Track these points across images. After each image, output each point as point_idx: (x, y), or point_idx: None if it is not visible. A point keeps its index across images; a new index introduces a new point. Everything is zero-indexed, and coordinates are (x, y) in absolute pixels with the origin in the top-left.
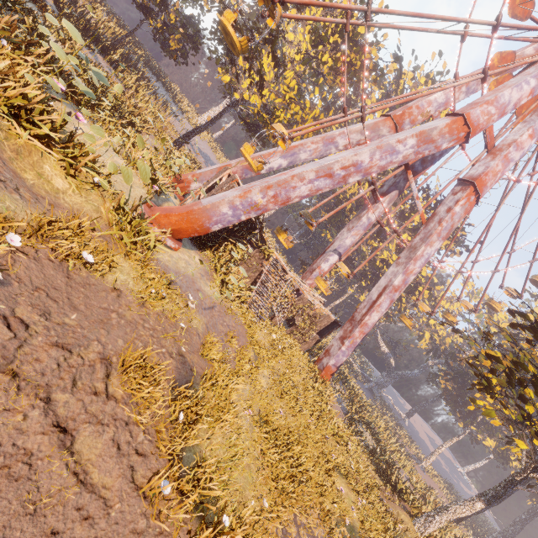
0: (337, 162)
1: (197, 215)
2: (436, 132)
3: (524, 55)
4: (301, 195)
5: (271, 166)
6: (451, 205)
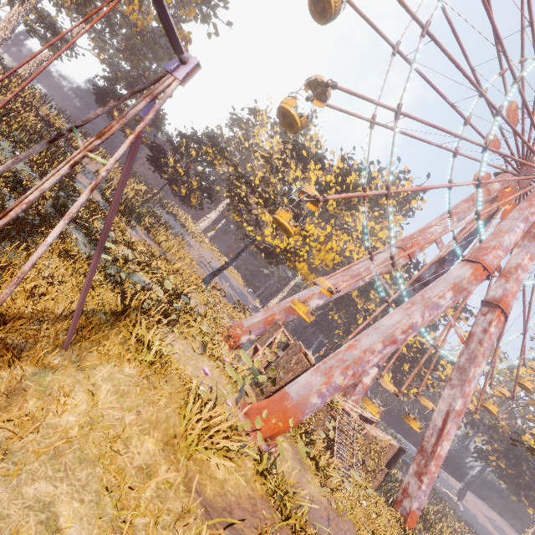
0: (397, 328)
1: (291, 413)
2: (465, 281)
3: (494, 189)
4: (373, 364)
5: (310, 306)
6: (485, 326)
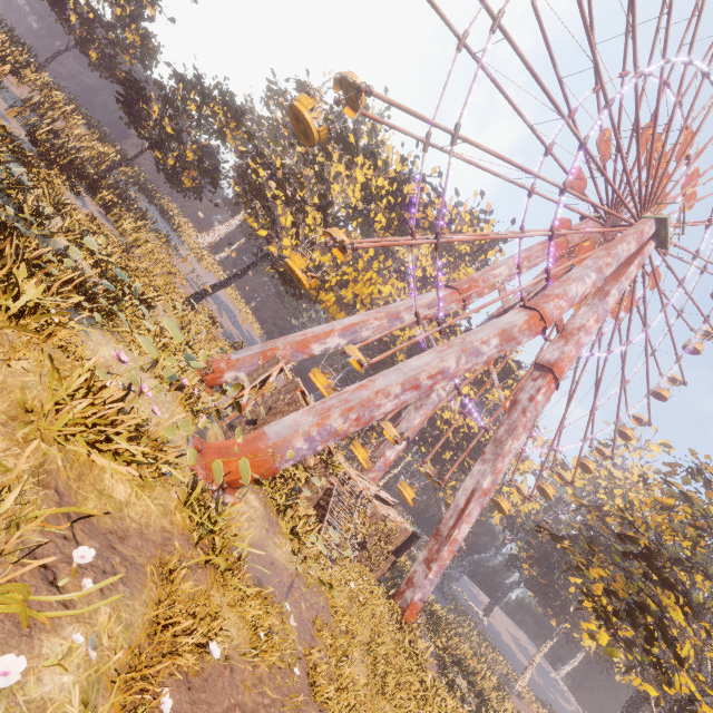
0: (423, 371)
1: (264, 456)
2: (517, 329)
3: (575, 235)
4: (385, 411)
5: (328, 346)
6: (533, 393)
